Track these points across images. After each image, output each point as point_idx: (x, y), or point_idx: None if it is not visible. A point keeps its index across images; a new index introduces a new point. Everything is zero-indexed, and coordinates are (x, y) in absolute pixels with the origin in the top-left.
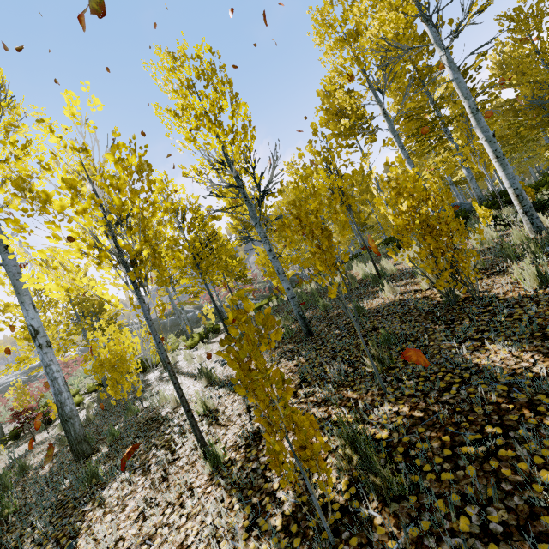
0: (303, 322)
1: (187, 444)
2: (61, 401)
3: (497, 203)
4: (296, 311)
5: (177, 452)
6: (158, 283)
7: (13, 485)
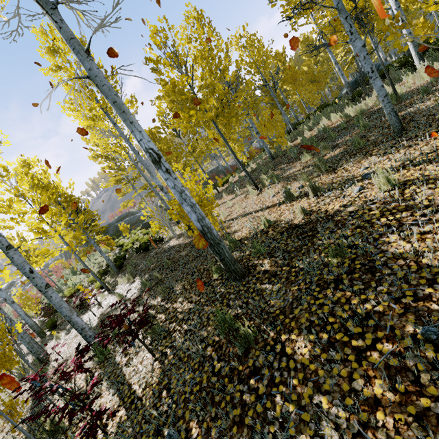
0: (397, 119)
1: (435, 197)
2: (207, 226)
3: (438, 42)
4: (390, 109)
5: (438, 202)
6: (118, 183)
7: (163, 324)
